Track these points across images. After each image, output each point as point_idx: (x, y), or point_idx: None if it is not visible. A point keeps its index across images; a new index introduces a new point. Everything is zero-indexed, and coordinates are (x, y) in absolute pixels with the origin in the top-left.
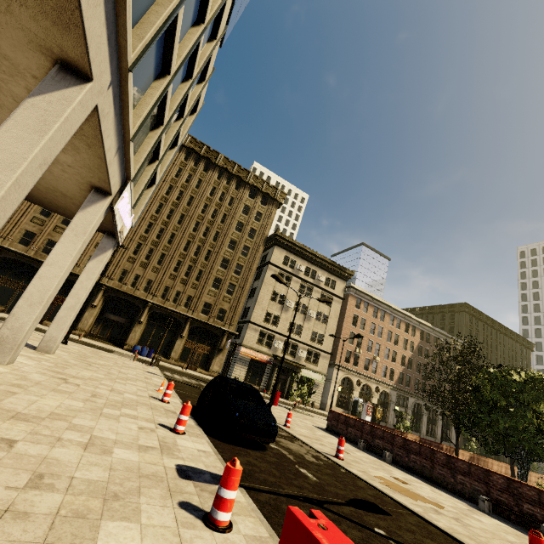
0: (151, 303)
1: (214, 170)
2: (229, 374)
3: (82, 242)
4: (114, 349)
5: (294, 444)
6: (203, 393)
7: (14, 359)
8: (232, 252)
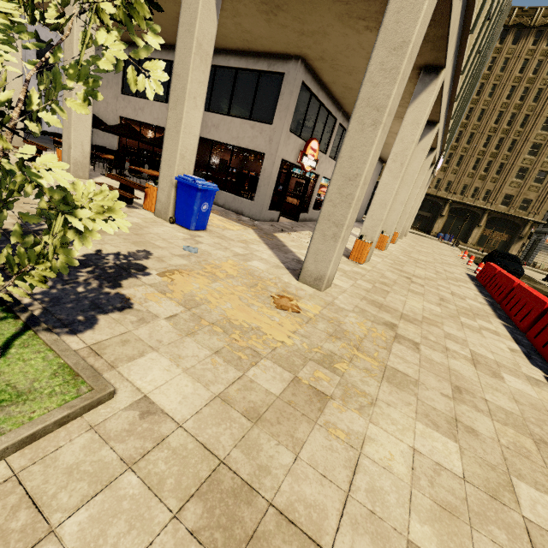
0: (451, 200)
1: (528, 36)
2: (529, 260)
3: (423, 190)
4: (425, 235)
5: (543, 288)
6: (484, 257)
7: (403, 238)
8: (546, 134)
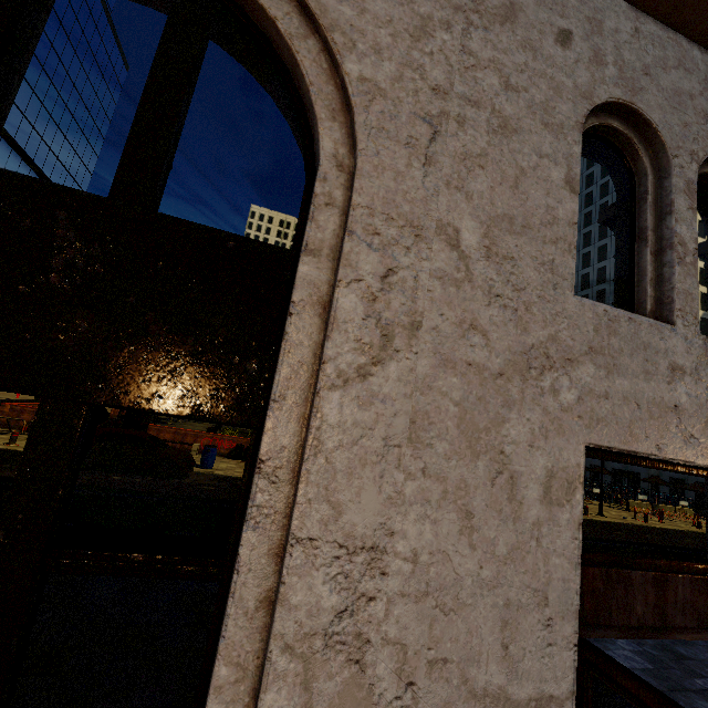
0: None
1: None
2: None
3: None
4: None
5: None
6: None
7: None
8: None
